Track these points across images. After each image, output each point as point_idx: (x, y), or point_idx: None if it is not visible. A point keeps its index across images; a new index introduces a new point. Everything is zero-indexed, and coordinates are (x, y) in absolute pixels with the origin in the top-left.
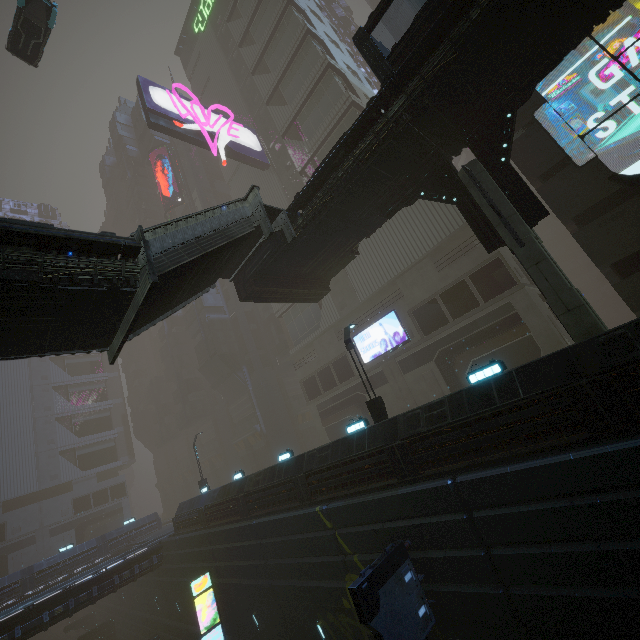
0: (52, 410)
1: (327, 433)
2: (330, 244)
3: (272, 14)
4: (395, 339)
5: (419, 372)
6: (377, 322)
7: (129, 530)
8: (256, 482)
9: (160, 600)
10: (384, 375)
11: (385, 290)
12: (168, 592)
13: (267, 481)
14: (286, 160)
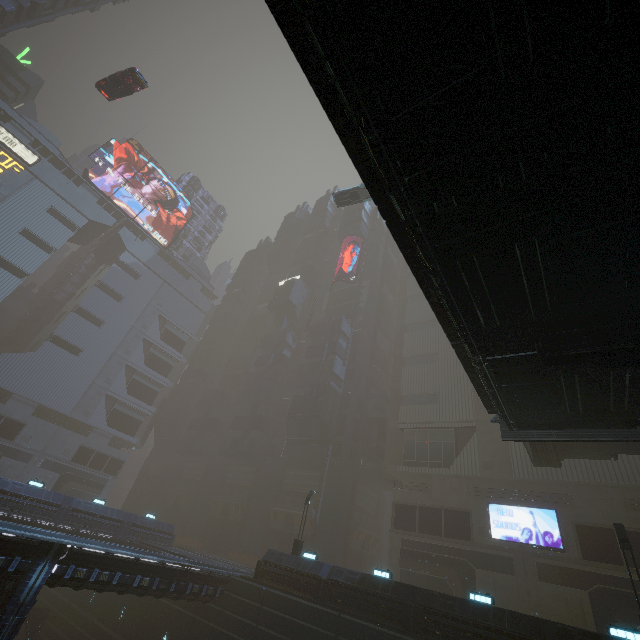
0: (129, 356)
1: (401, 576)
2: (622, 443)
3: None
4: (545, 538)
5: (562, 591)
6: (528, 508)
7: (150, 526)
8: (447, 605)
9: (173, 639)
10: (511, 564)
11: (548, 484)
12: (198, 638)
13: (473, 615)
14: None
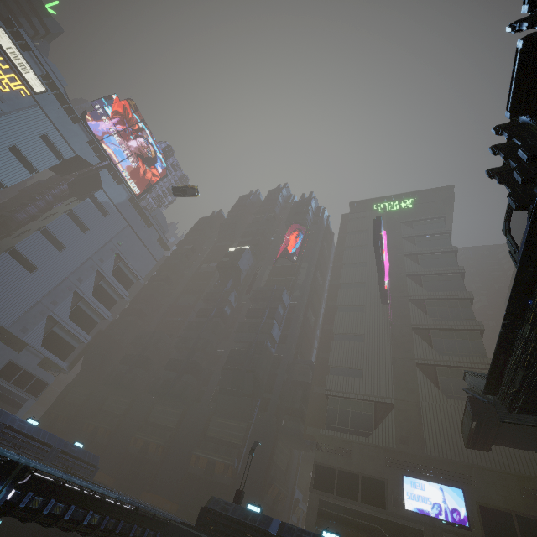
0: (80, 283)
1: None
2: None
3: (437, 245)
4: (453, 515)
5: None
6: (438, 484)
7: (78, 455)
8: None
9: None
10: (421, 536)
11: (455, 464)
12: None
13: None
14: (405, 313)
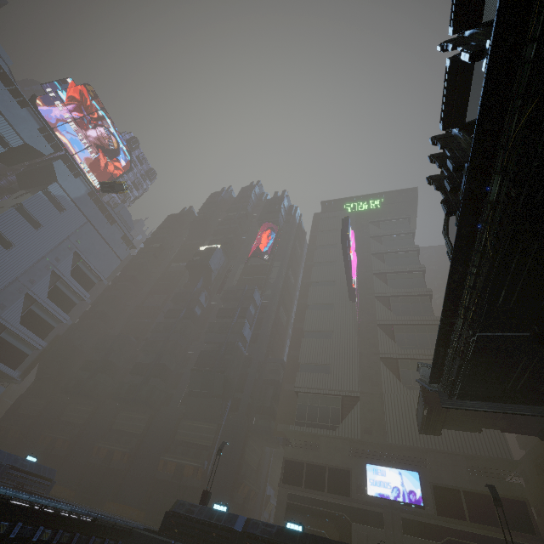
0: (33, 285)
1: None
2: (491, 420)
3: (402, 244)
4: (409, 496)
5: (421, 543)
6: (398, 469)
7: (30, 470)
8: None
9: None
10: (382, 519)
11: (413, 450)
12: None
13: None
14: (371, 309)
